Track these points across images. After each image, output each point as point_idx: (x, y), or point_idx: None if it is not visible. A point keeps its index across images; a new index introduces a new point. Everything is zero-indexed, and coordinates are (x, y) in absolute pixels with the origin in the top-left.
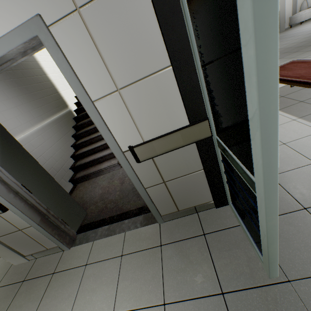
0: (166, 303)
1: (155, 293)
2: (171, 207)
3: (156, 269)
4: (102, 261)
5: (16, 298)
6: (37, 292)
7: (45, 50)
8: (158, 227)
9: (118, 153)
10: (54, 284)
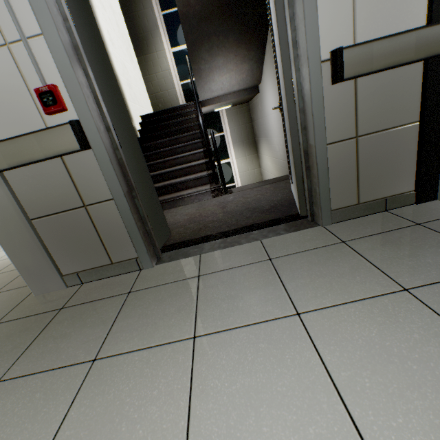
0: (409, 288)
1: (374, 282)
2: (349, 193)
3: (353, 261)
4: (231, 269)
5: (49, 328)
6: (99, 316)
7: (117, 48)
8: (323, 229)
9: (314, 60)
10: (137, 302)
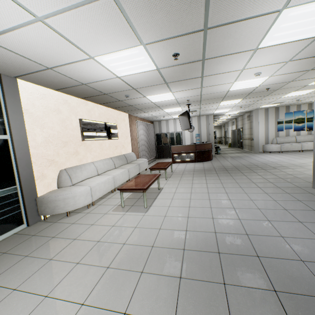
0: None
1: None
2: None
3: None
4: None
5: None
6: None
7: None
8: None
9: None
10: None
